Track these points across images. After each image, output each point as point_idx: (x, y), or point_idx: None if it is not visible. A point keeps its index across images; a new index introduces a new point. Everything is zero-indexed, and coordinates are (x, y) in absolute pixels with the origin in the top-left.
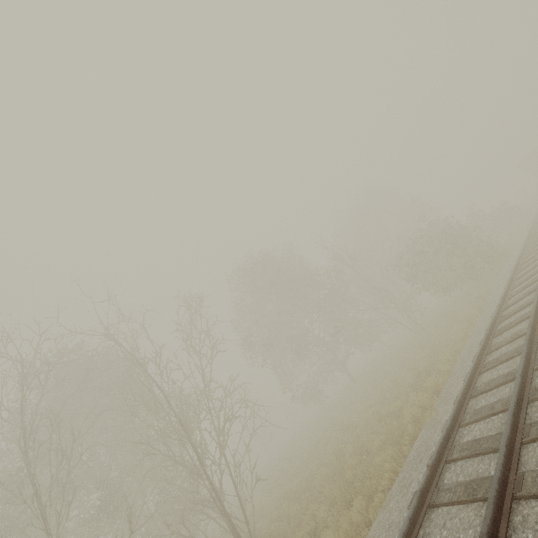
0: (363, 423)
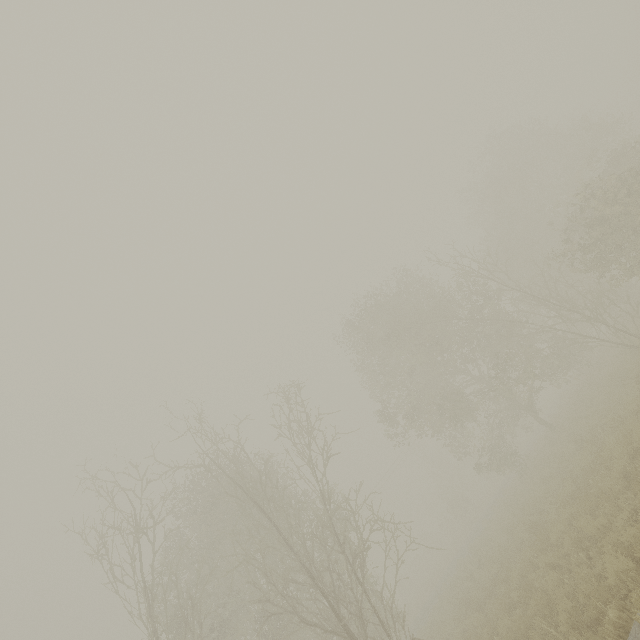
0: (556, 538)
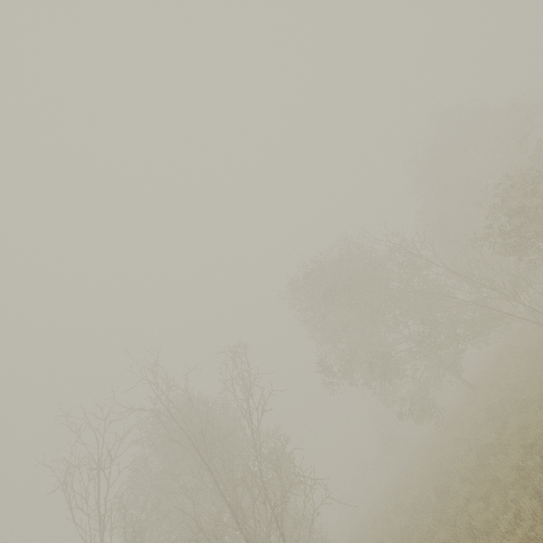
0: (453, 514)
